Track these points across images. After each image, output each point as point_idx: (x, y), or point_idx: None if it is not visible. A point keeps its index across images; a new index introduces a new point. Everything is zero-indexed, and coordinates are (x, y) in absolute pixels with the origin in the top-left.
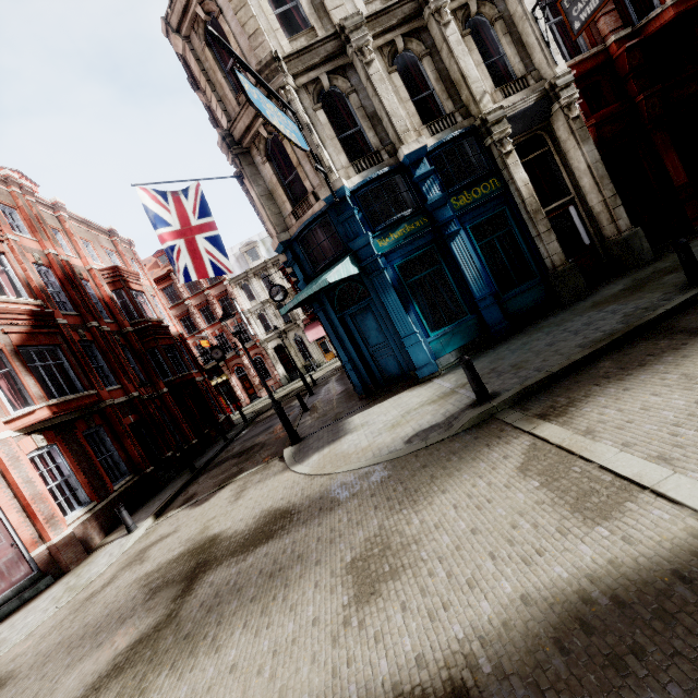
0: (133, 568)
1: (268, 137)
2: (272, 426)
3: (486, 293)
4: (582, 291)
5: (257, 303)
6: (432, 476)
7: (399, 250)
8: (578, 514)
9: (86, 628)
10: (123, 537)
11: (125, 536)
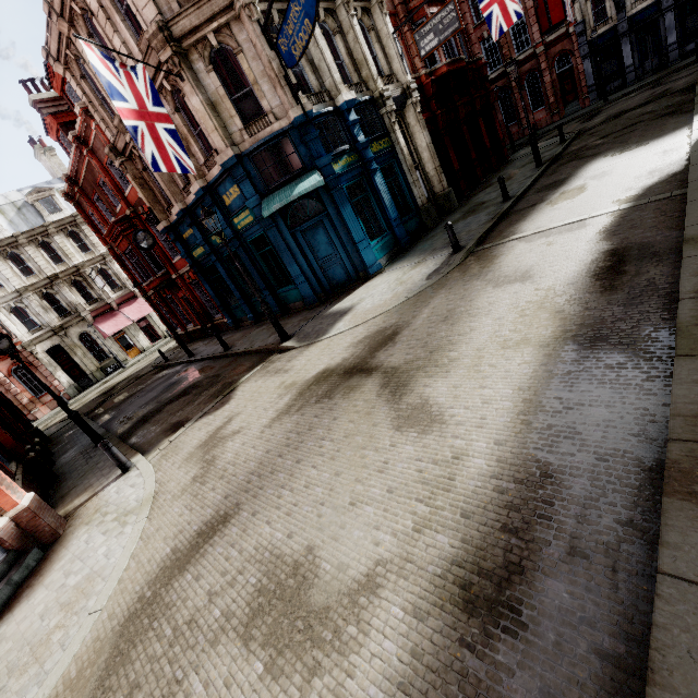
0: (233, 438)
1: (215, 47)
2: (179, 380)
3: (397, 216)
4: (437, 221)
5: (9, 292)
6: (479, 268)
7: (345, 175)
8: (575, 231)
9: (277, 447)
10: (119, 478)
11: (122, 476)
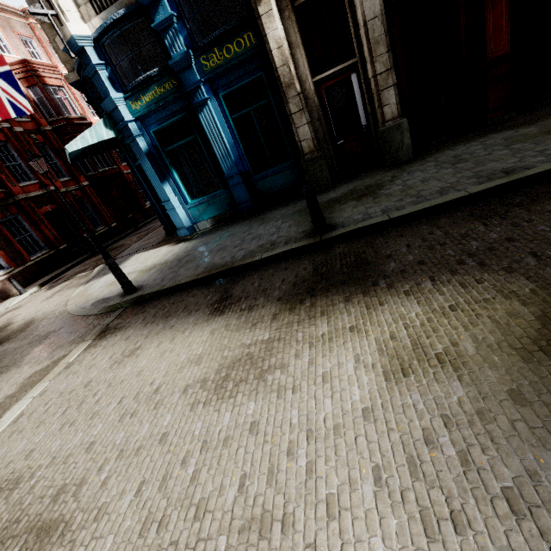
0: None
1: None
2: (150, 229)
3: (233, 173)
4: (326, 184)
5: None
6: (43, 347)
7: (154, 115)
8: None
9: None
10: (18, 296)
11: (19, 295)
